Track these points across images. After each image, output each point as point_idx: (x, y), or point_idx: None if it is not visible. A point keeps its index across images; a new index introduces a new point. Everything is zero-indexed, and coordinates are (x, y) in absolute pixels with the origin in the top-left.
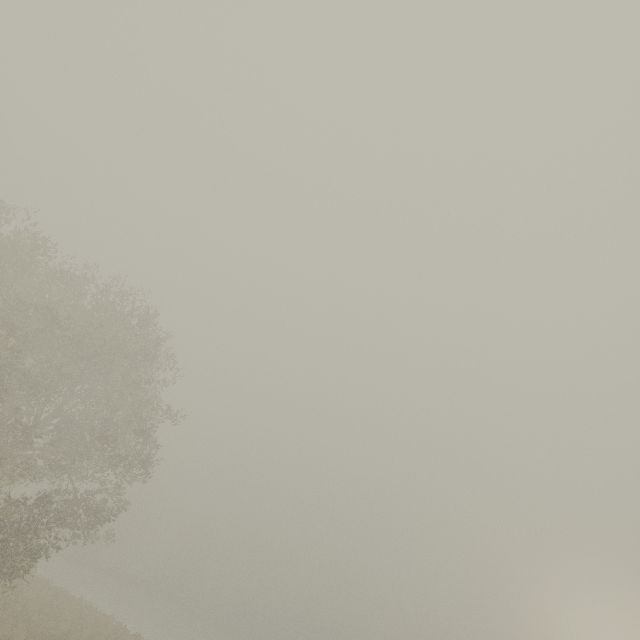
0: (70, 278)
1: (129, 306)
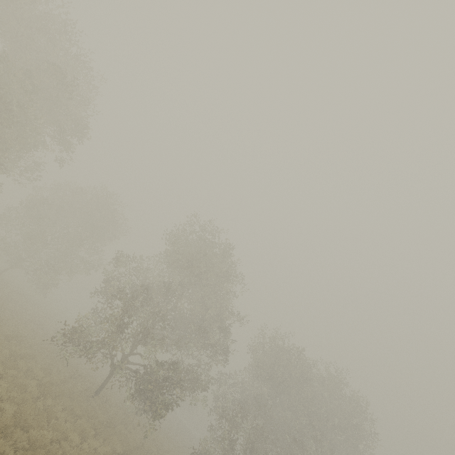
0: (317, 374)
1: (357, 399)
